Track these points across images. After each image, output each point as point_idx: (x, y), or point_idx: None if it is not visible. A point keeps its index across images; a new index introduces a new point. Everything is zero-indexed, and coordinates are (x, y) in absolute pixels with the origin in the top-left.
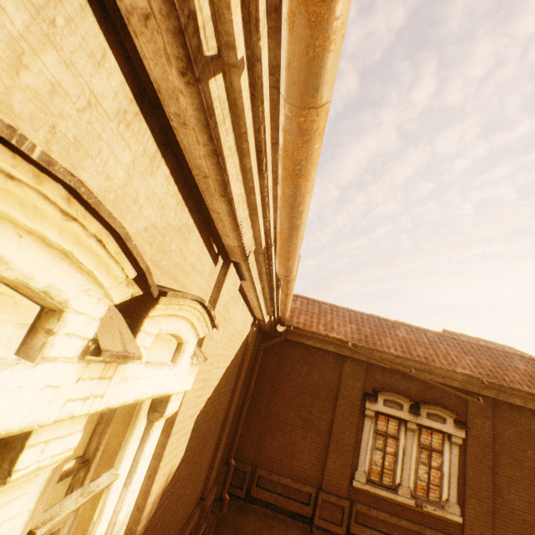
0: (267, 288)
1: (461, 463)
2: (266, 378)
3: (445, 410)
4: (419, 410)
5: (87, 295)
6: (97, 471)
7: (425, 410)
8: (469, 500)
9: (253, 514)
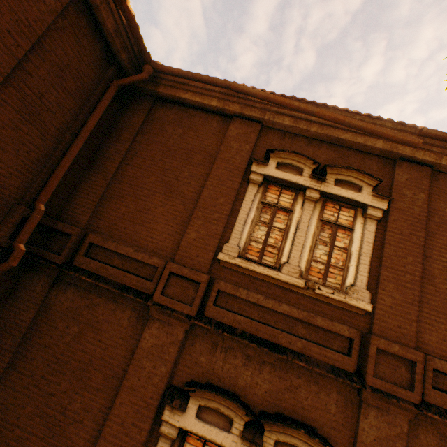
0: None
1: (378, 243)
2: (124, 137)
3: (361, 176)
4: (325, 177)
5: None
6: None
7: (333, 176)
8: (385, 285)
9: (73, 289)
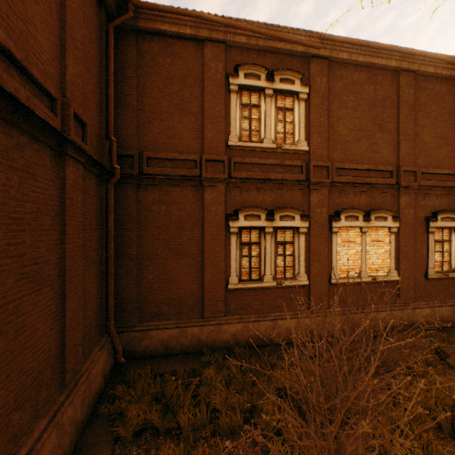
0: None
1: (307, 114)
2: (129, 74)
3: (293, 74)
4: (274, 79)
5: None
6: None
7: (278, 77)
8: (313, 136)
9: (151, 188)
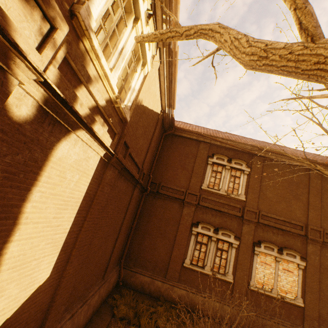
0: (168, 76)
1: (247, 181)
2: (165, 150)
3: (242, 161)
4: (231, 162)
5: (147, 1)
6: (131, 74)
7: (234, 161)
8: (249, 193)
9: (159, 199)
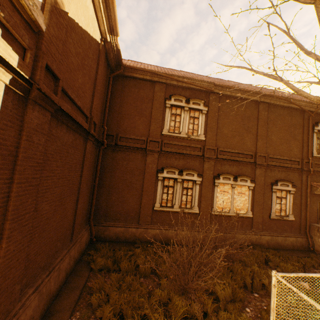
0: None
1: (206, 121)
2: (117, 96)
3: (200, 100)
4: (189, 102)
5: None
6: None
7: (192, 101)
8: (208, 132)
9: (120, 152)
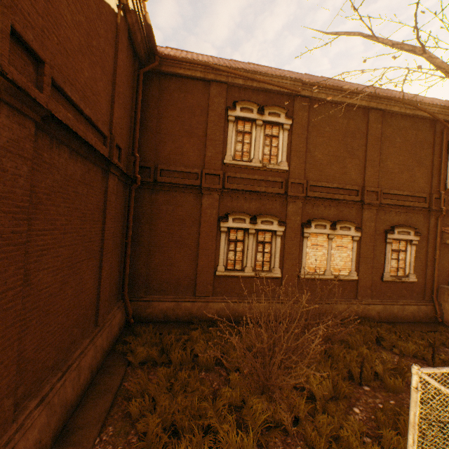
0: None
1: (289, 141)
2: (152, 105)
3: (280, 109)
4: (264, 112)
5: None
6: None
7: (267, 111)
8: (293, 158)
9: (162, 193)
